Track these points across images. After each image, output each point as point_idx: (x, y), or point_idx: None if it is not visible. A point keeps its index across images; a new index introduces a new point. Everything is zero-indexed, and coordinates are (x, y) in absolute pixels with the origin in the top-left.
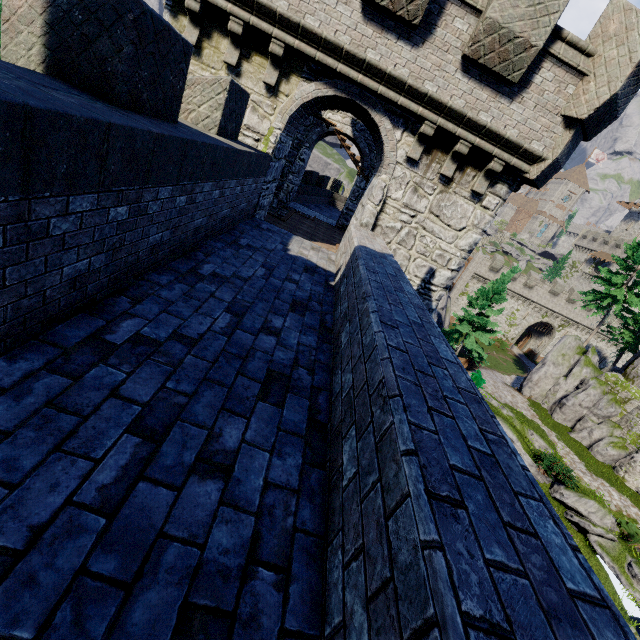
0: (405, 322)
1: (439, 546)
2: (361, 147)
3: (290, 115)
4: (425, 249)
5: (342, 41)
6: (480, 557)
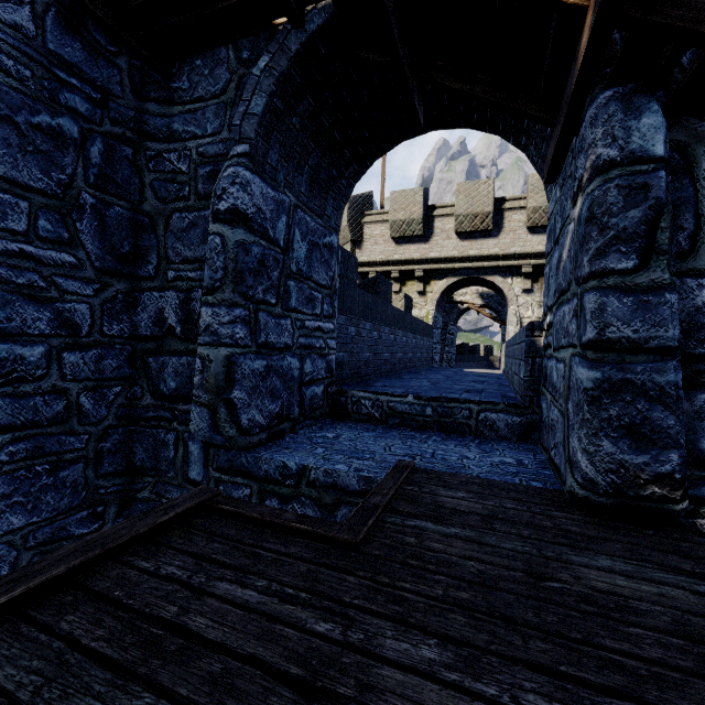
0: None
1: None
2: (494, 307)
3: (436, 300)
4: None
5: (453, 254)
6: None
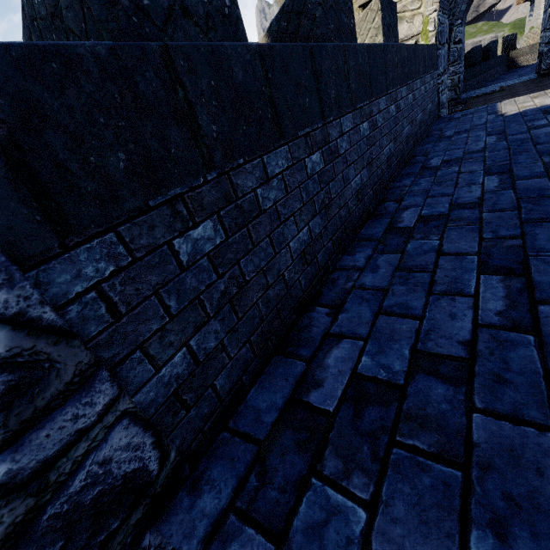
0: None
1: None
2: None
3: None
4: None
5: None
6: None
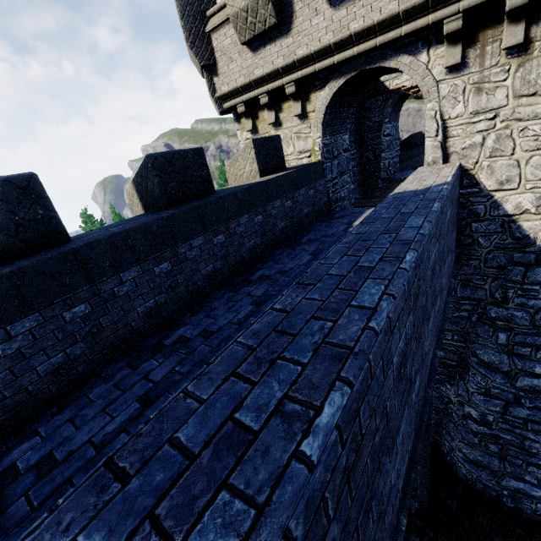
0: (340, 273)
1: (53, 508)
2: None
3: (321, 122)
4: (537, 141)
5: (326, 41)
6: (72, 535)
